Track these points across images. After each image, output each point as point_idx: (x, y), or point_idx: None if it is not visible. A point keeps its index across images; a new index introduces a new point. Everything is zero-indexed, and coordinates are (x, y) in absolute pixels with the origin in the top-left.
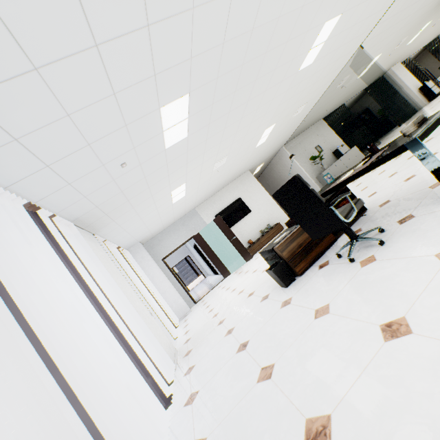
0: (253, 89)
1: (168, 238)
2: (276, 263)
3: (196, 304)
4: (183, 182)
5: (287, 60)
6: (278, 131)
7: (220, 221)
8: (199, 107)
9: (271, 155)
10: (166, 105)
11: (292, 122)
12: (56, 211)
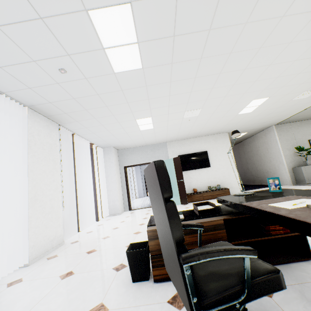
0: (240, 36)
1: (136, 154)
2: (146, 242)
3: (128, 211)
4: (149, 116)
5: (307, 8)
6: (271, 108)
7: (177, 161)
8: (152, 33)
9: (257, 128)
10: (95, 9)
11: (292, 104)
12: (2, 90)
